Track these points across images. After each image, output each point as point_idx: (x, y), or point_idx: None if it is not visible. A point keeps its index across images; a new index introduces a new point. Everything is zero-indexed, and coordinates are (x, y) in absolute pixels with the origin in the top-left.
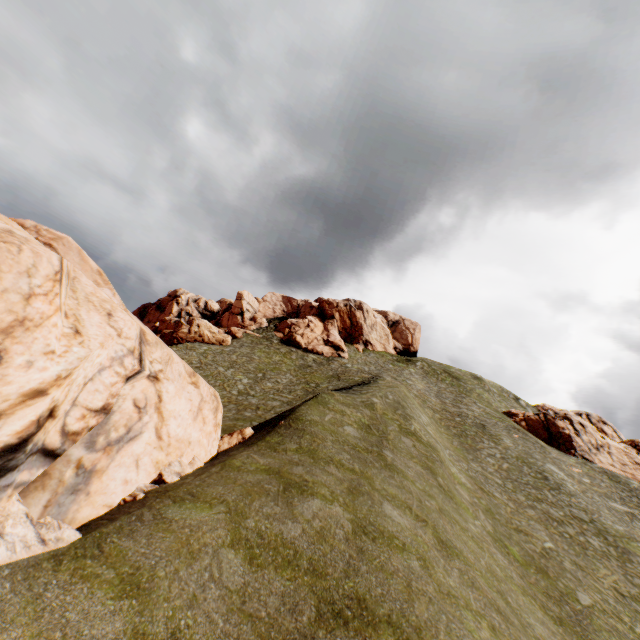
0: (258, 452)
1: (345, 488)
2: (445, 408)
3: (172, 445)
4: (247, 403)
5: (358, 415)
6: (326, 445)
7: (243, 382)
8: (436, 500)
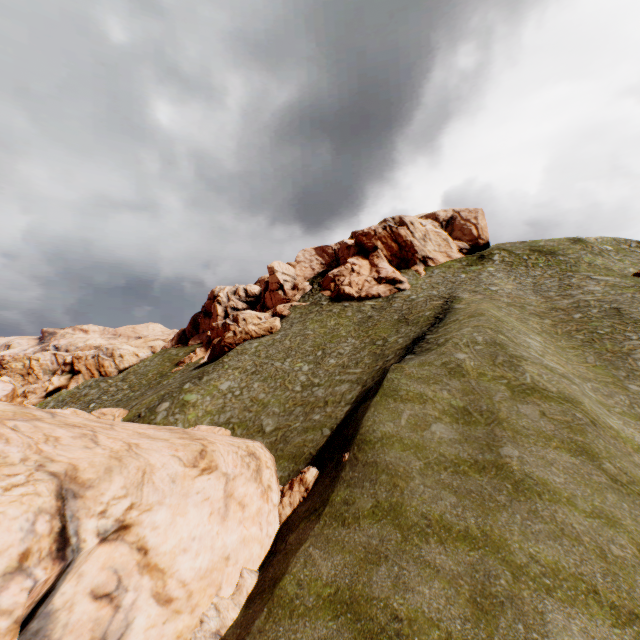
0: (320, 539)
1: (467, 603)
2: (553, 305)
3: (195, 591)
4: (313, 399)
5: (445, 396)
6: (413, 487)
7: (303, 371)
8: (624, 528)
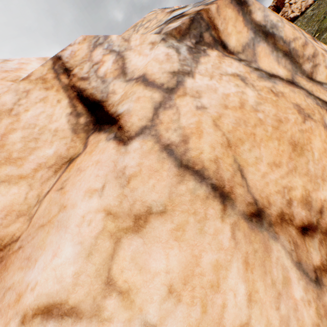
0: None
1: None
2: None
3: None
4: None
5: None
6: None
7: None
8: None
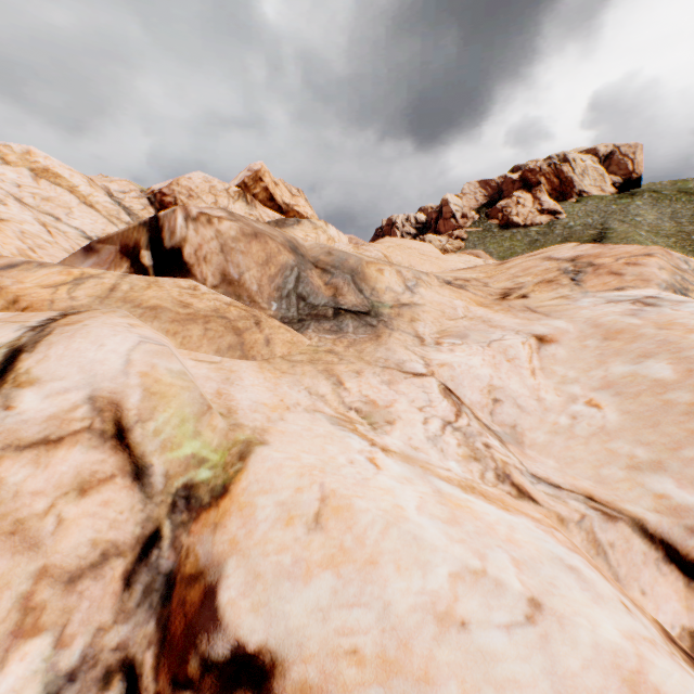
0: None
1: None
2: (680, 232)
3: None
4: None
5: None
6: None
7: None
8: None
